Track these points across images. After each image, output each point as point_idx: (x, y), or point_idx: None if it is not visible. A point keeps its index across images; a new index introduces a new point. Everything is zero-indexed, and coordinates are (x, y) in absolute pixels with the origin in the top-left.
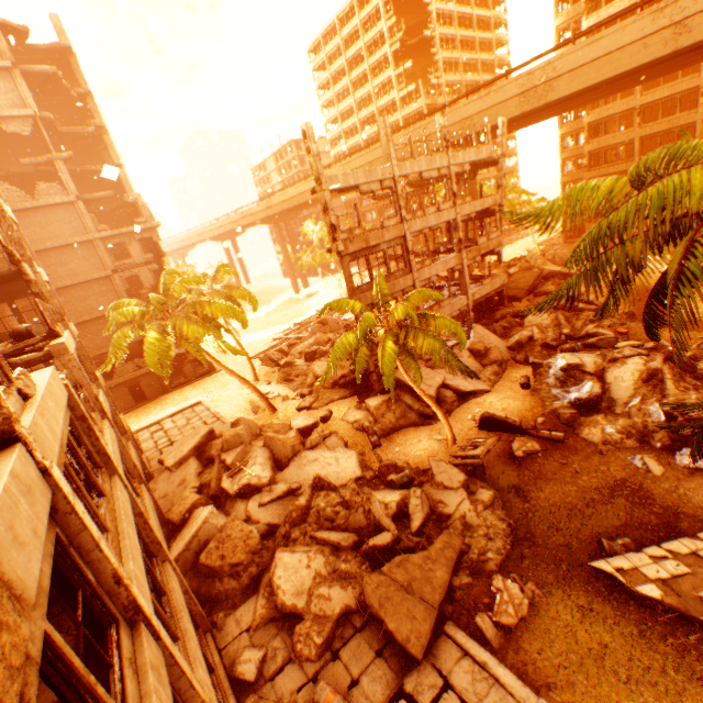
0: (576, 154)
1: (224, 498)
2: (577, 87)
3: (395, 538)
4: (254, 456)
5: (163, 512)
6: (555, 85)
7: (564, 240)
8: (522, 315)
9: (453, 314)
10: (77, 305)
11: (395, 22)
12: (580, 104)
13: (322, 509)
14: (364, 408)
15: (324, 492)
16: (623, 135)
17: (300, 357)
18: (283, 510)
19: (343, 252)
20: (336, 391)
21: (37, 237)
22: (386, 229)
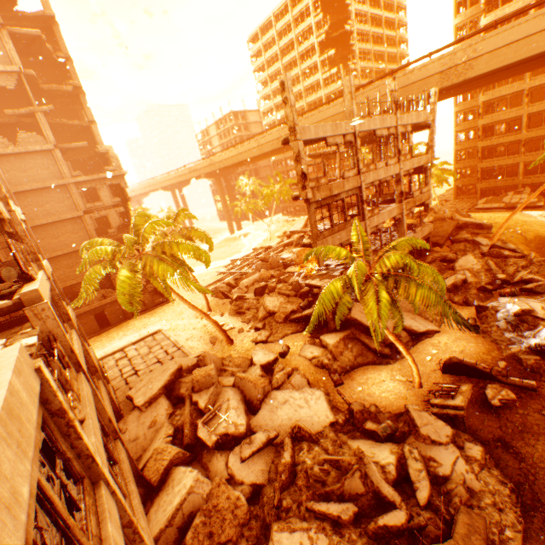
0: (468, 127)
1: (199, 447)
2: (495, 65)
3: (408, 517)
4: (226, 398)
5: (136, 466)
6: (474, 64)
7: (455, 196)
8: (449, 260)
9: None
10: (51, 242)
11: (320, 19)
12: (483, 85)
13: (309, 467)
14: (318, 343)
15: (306, 444)
16: (513, 112)
17: (247, 291)
18: (265, 464)
19: (311, 199)
20: (288, 325)
21: (17, 180)
22: (346, 179)
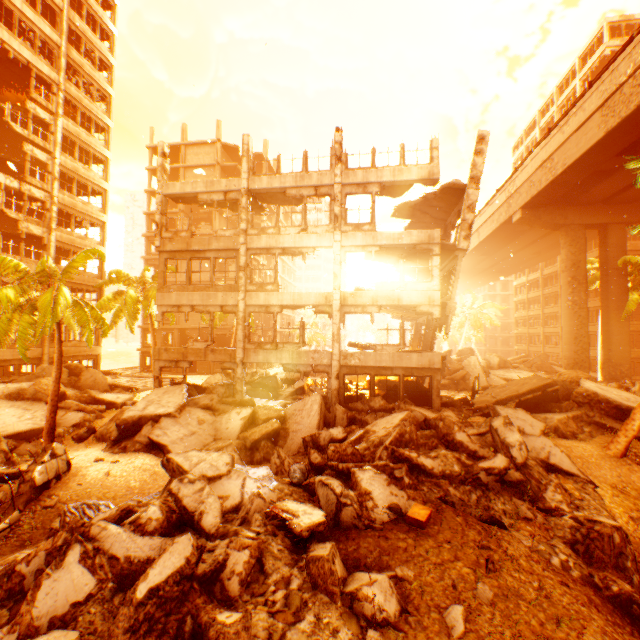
0: None
1: None
2: None
3: None
4: (22, 382)
5: None
6: None
7: None
8: None
9: (299, 367)
10: None
11: None
12: None
13: None
14: None
15: None
16: None
17: None
18: None
19: (160, 248)
20: None
21: None
22: (216, 237)
